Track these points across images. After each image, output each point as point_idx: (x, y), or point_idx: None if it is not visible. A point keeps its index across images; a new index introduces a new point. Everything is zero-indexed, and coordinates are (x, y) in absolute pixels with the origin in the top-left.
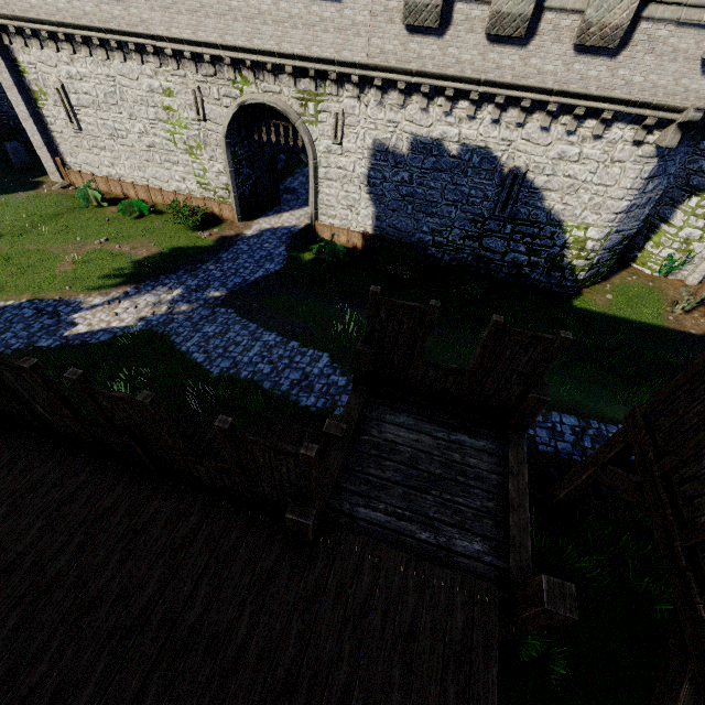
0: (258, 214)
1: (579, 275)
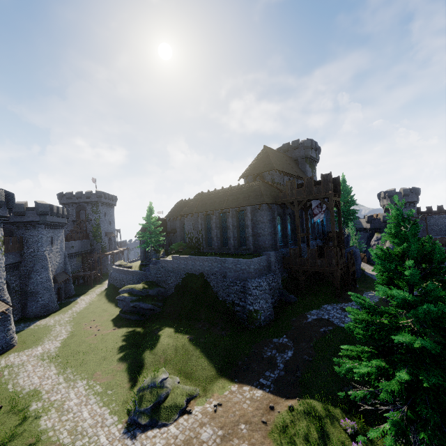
0: None
1: None
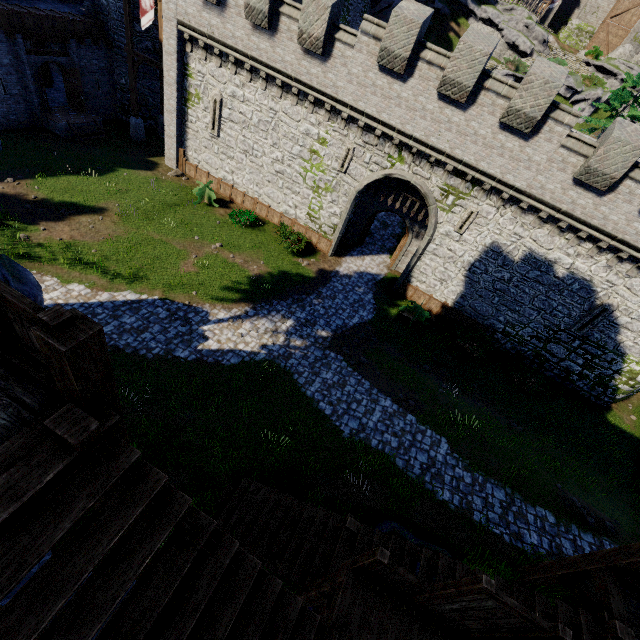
0: (344, 251)
1: (618, 396)
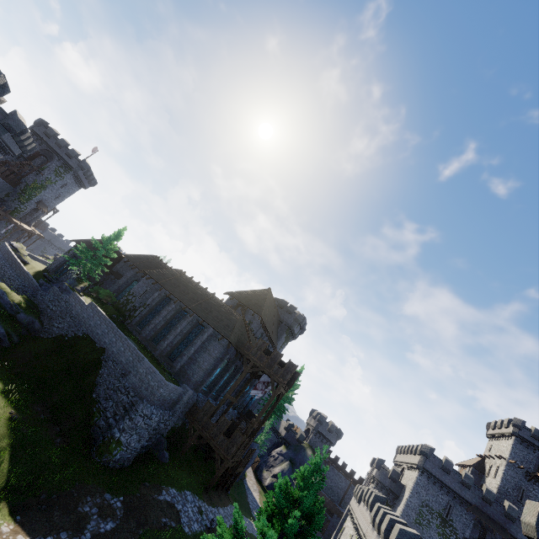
0: None
1: None
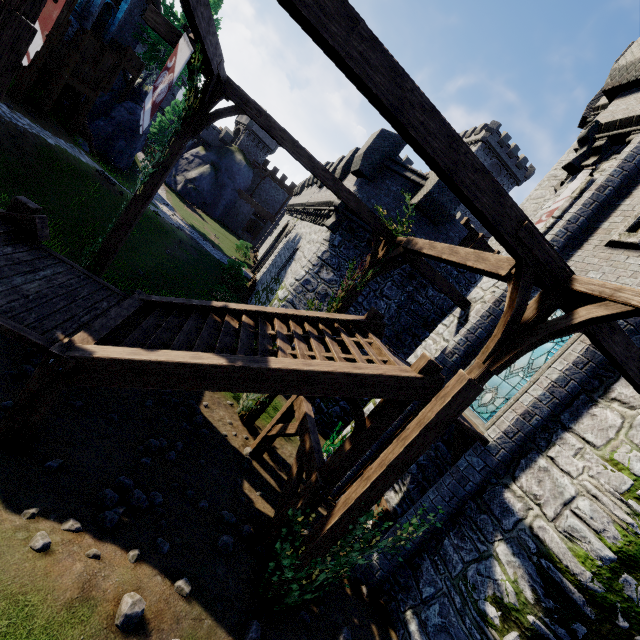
0: None
1: None
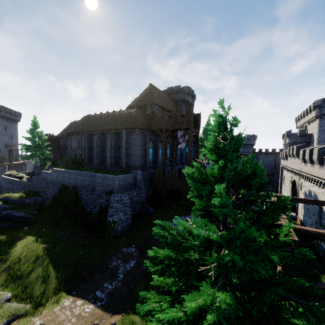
0: None
1: None
